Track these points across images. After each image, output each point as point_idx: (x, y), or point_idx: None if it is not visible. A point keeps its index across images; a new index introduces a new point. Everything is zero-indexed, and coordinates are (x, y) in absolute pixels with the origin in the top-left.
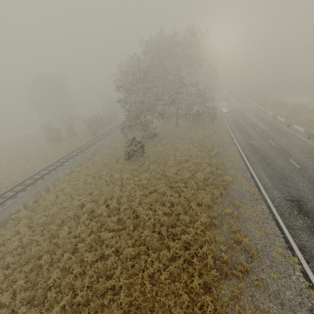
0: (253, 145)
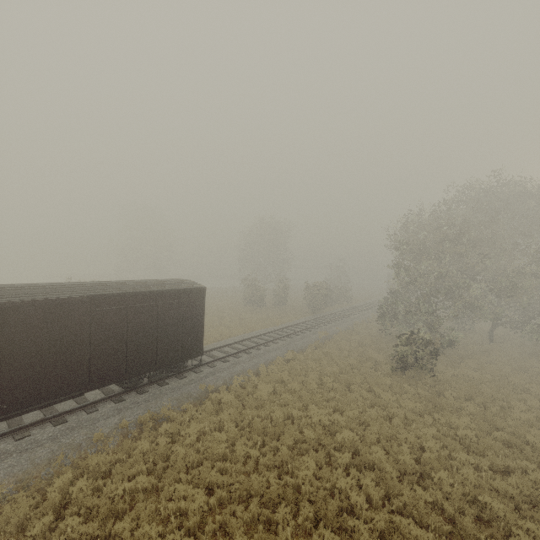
0: None
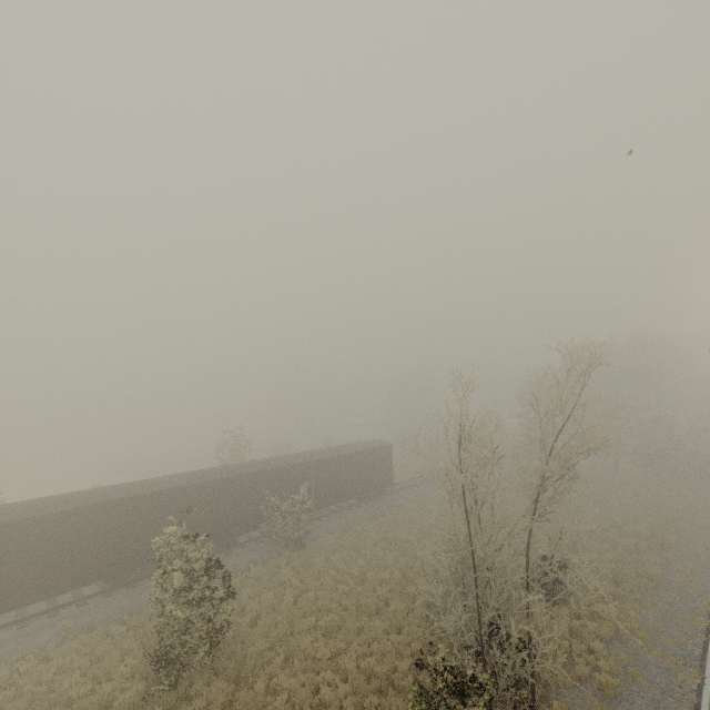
0: None
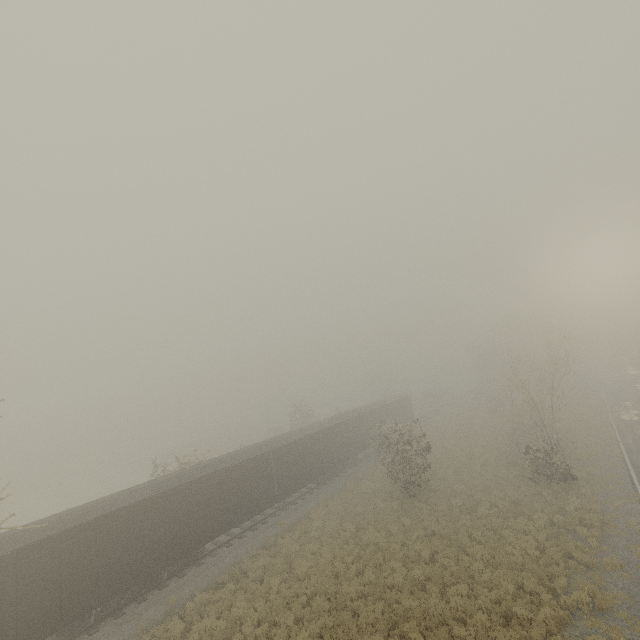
0: (622, 404)
